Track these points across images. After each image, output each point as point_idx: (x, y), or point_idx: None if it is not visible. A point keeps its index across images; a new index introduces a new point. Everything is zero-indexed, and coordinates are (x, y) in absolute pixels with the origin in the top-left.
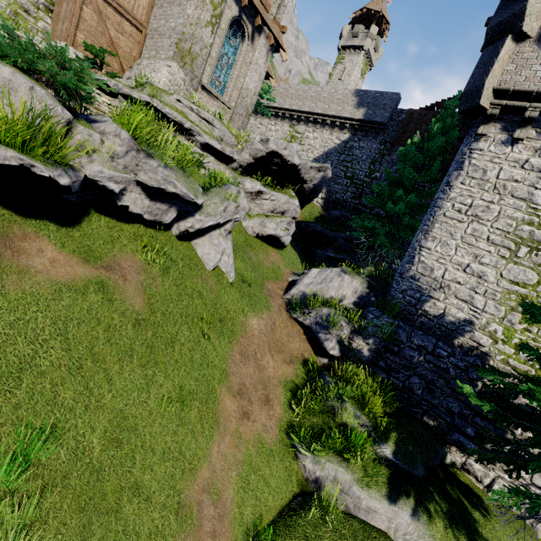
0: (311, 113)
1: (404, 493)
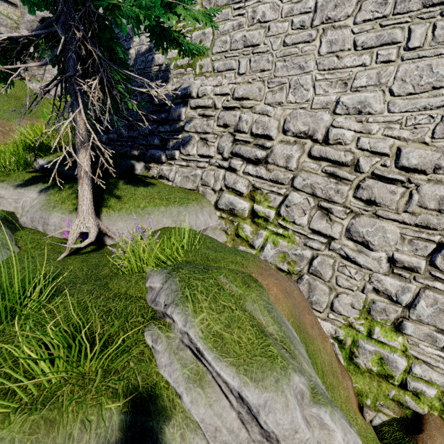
0: None
1: (42, 182)
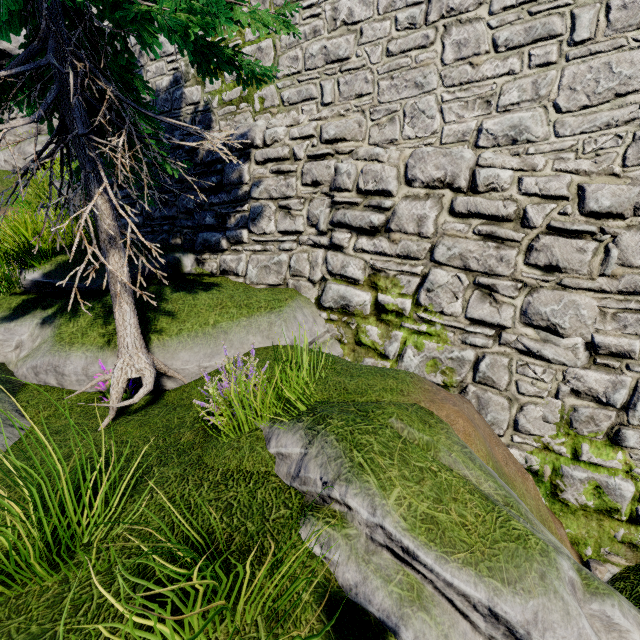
0: None
1: (42, 308)
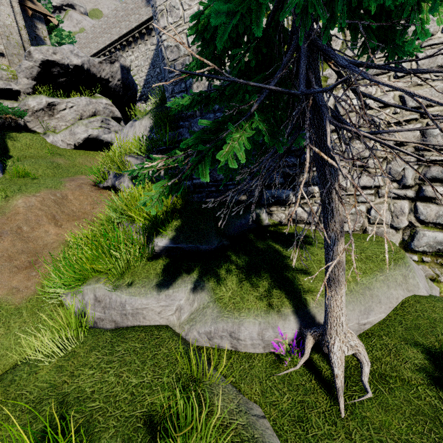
0: (121, 38)
1: (185, 272)
